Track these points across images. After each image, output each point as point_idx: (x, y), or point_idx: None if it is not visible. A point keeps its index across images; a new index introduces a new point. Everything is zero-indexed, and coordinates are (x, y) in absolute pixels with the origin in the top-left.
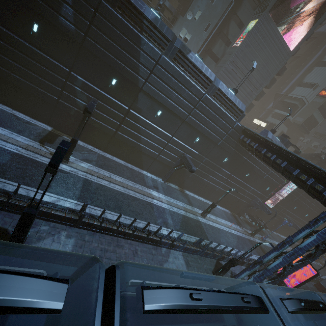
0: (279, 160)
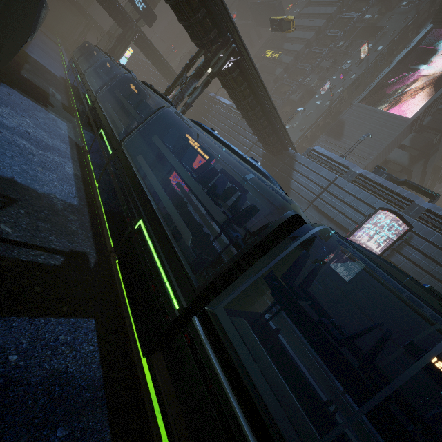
0: None
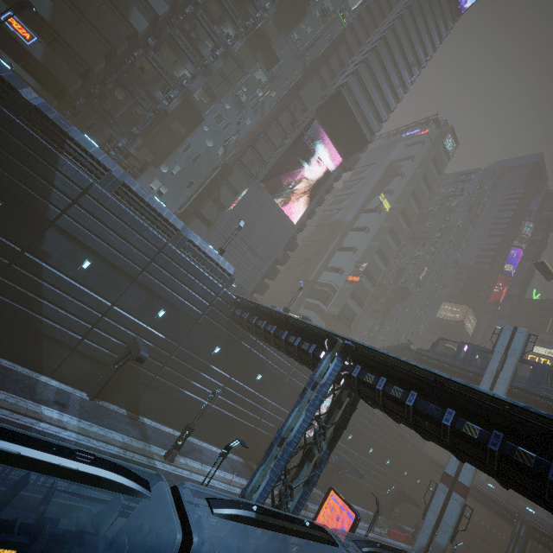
0: (270, 326)
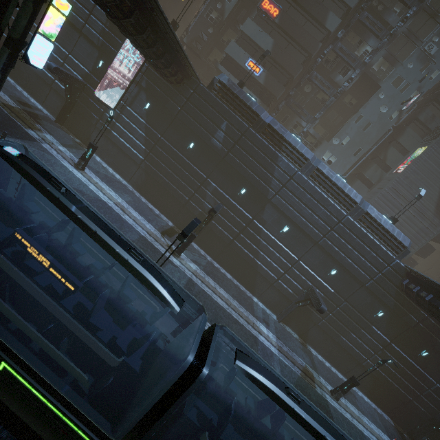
0: None
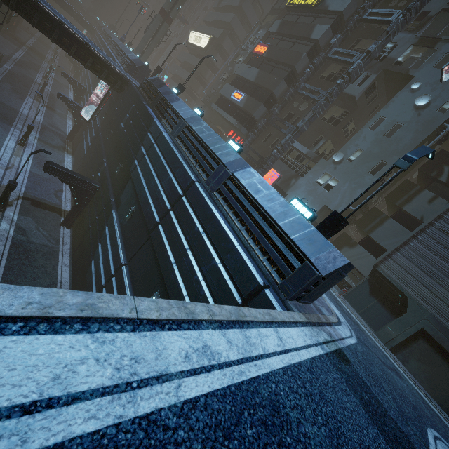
0: None
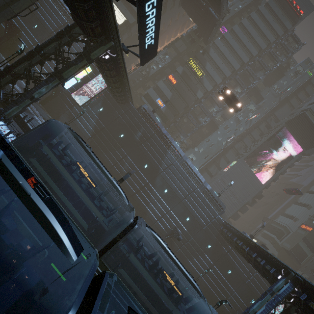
0: (244, 246)
